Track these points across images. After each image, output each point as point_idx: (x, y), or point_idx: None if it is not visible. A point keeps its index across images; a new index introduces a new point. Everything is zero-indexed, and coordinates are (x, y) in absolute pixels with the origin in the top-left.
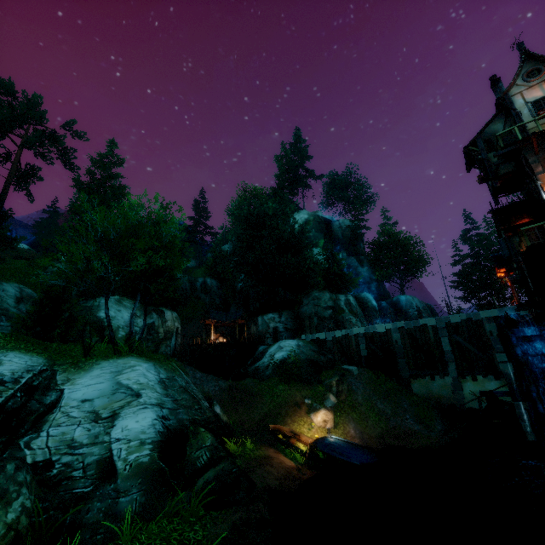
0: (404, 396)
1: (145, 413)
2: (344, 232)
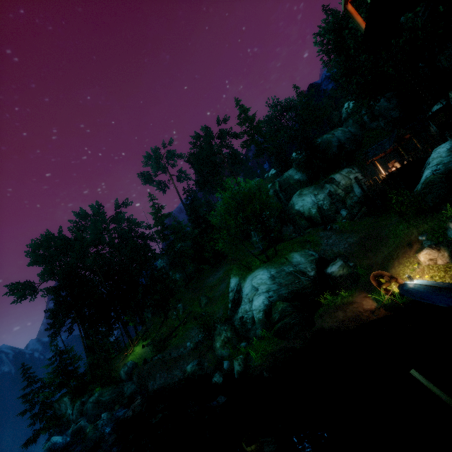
0: None
1: (260, 298)
2: None
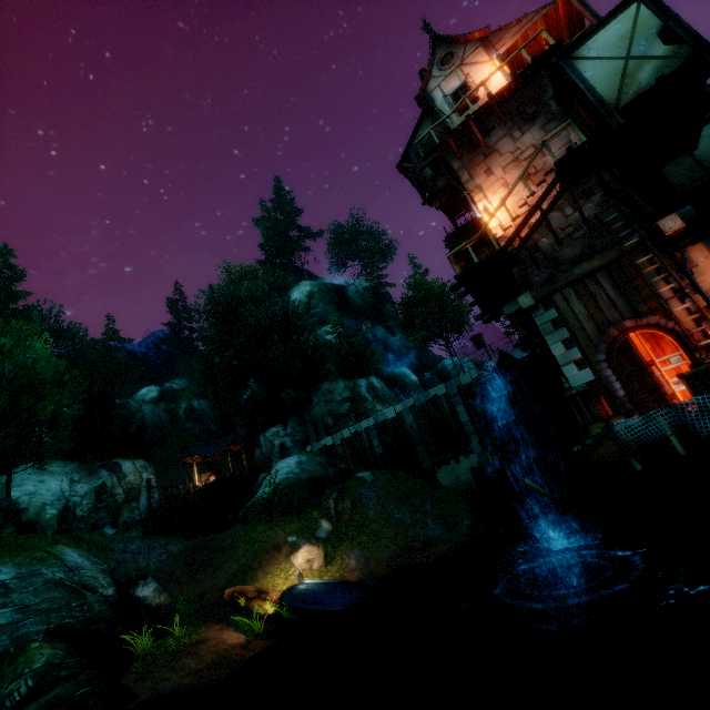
0: (428, 493)
1: None
2: (363, 296)
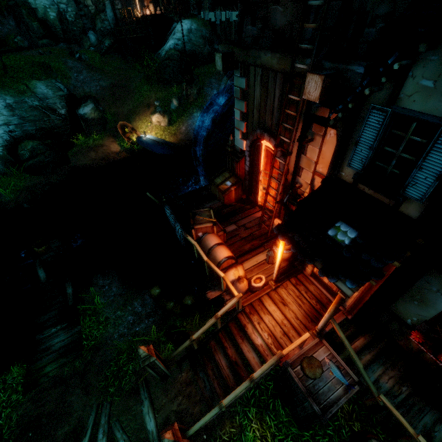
0: None
1: None
2: None
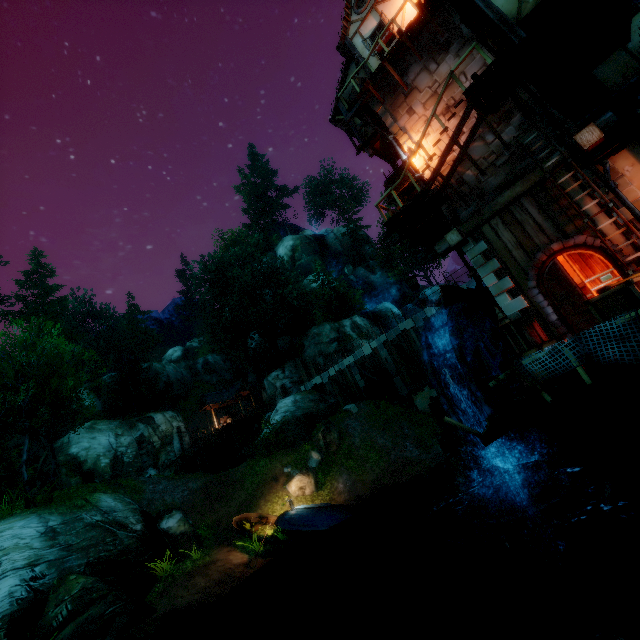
0: (407, 419)
1: (1, 584)
2: (342, 242)
